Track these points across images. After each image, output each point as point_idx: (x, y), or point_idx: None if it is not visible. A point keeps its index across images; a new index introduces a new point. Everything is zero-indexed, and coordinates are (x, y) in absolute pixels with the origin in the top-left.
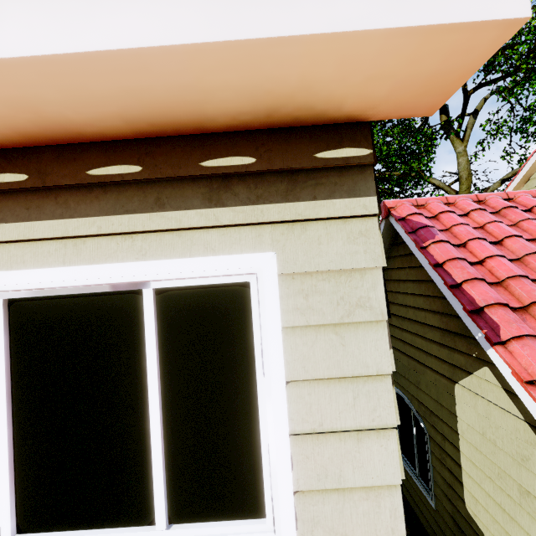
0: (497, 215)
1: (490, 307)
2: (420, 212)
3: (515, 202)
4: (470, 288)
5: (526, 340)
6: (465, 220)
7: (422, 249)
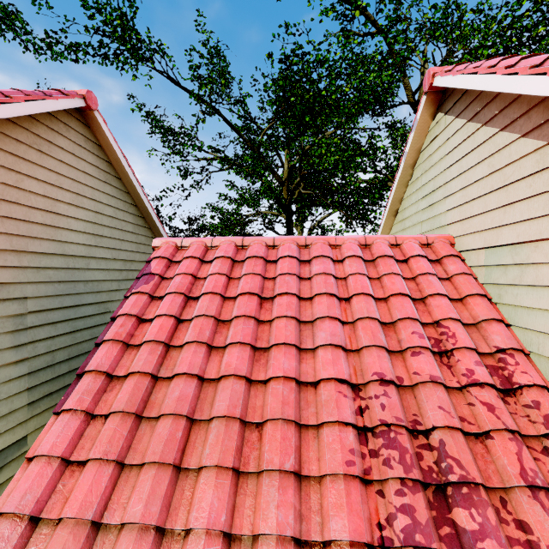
0: (241, 264)
1: (88, 374)
2: (167, 255)
3: (278, 249)
4: (99, 350)
5: (69, 415)
6: (203, 268)
7: (124, 299)
